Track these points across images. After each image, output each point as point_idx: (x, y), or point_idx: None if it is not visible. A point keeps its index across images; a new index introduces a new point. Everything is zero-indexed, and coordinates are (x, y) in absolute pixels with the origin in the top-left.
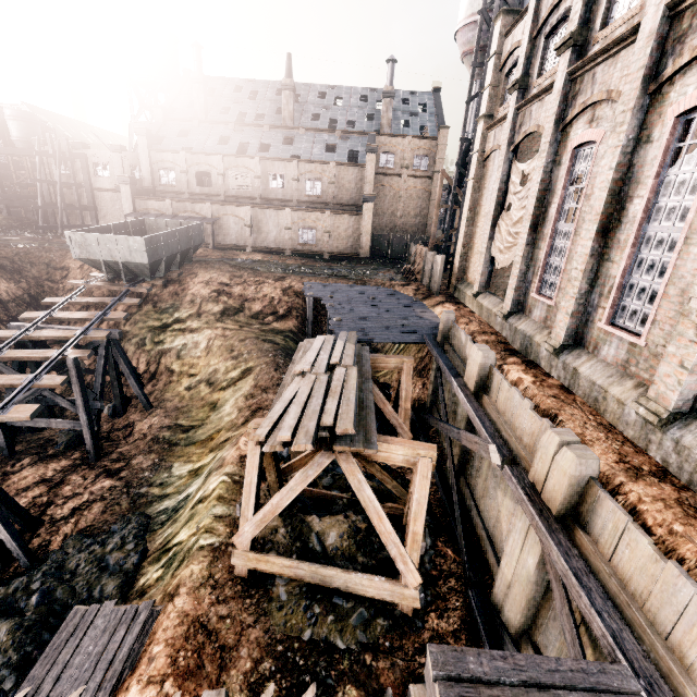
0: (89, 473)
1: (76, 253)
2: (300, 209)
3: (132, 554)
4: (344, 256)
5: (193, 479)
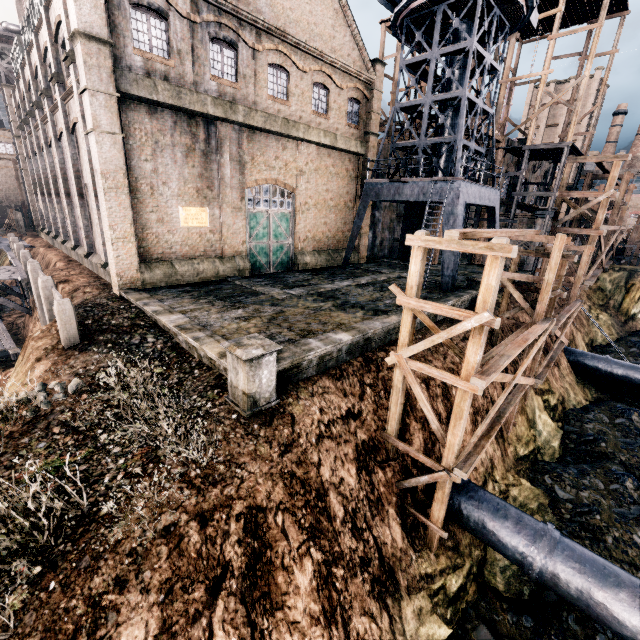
0: None
1: None
2: None
3: None
4: None
5: None
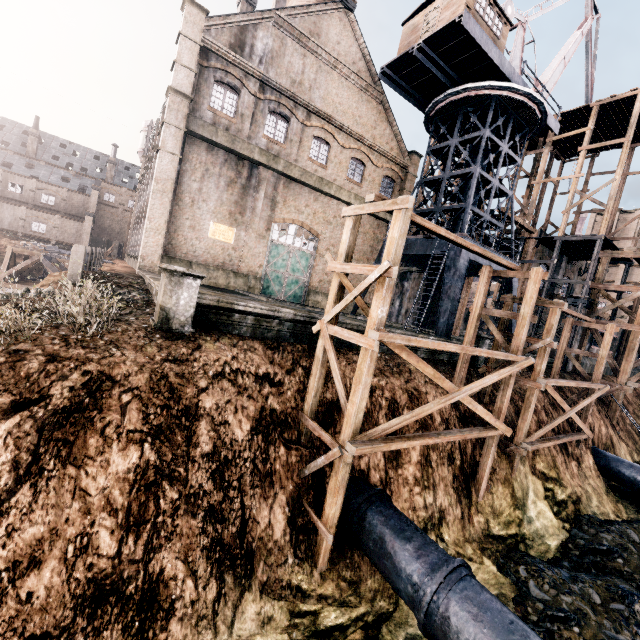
0: None
1: None
2: (35, 209)
3: None
4: (69, 245)
5: None
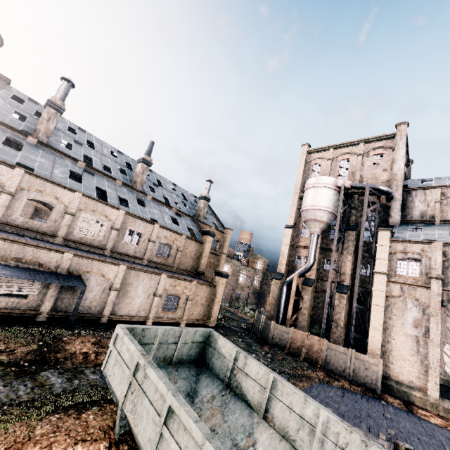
0: None
1: None
2: (174, 276)
3: None
4: (196, 323)
5: None
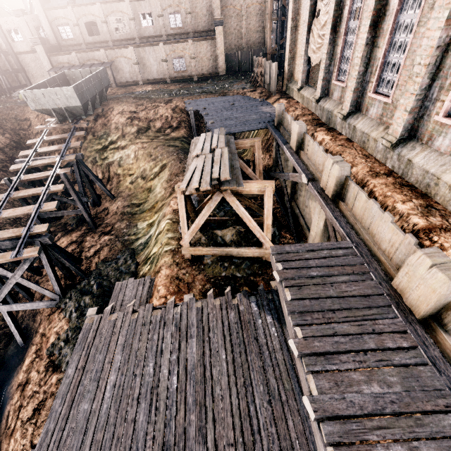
0: (95, 235)
1: (32, 106)
2: (169, 42)
3: (132, 265)
4: (208, 76)
5: (150, 228)
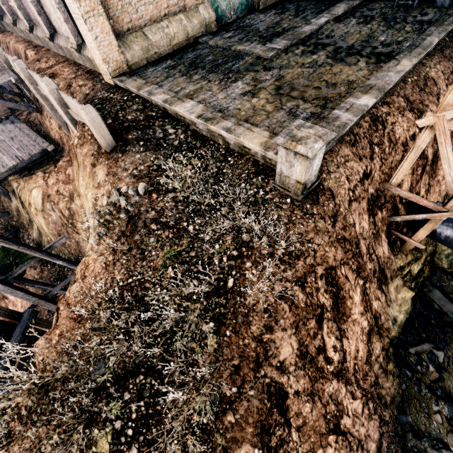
0: None
1: None
2: None
3: None
4: None
5: None
